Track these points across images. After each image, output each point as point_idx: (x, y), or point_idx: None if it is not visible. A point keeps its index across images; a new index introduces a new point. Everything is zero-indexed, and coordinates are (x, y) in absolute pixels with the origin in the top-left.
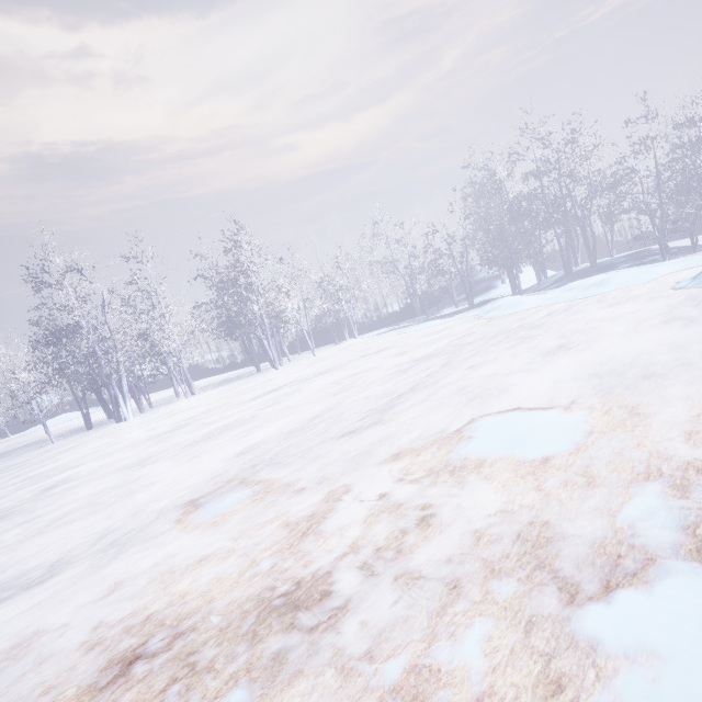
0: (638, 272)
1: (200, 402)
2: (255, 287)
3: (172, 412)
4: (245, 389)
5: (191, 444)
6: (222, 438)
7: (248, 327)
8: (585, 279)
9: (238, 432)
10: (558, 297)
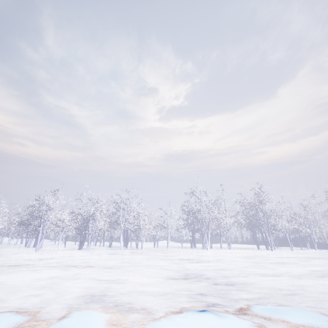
0: None
1: (240, 252)
2: (265, 210)
3: (230, 252)
4: (264, 253)
5: (271, 263)
6: (287, 265)
7: (258, 226)
8: None
9: (295, 265)
10: None
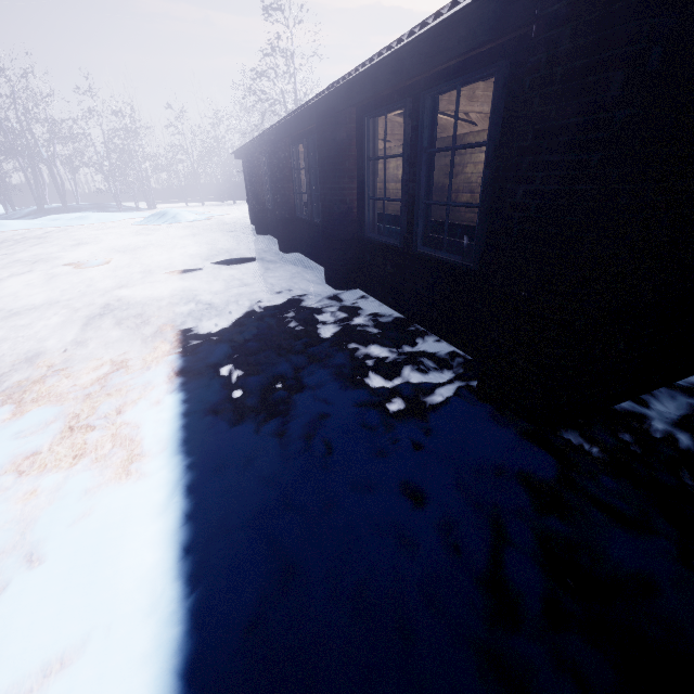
0: (108, 214)
1: None
2: None
3: None
4: None
5: None
6: None
7: None
8: (64, 214)
9: None
10: (47, 223)
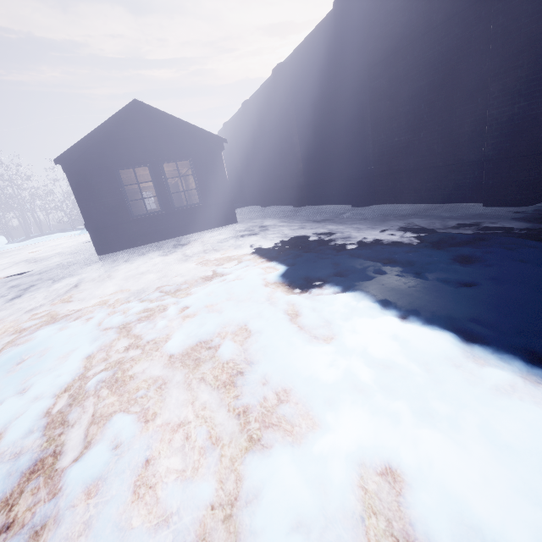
0: (63, 233)
1: None
2: None
3: None
4: None
5: None
6: None
7: None
8: (39, 237)
9: None
10: (28, 243)
